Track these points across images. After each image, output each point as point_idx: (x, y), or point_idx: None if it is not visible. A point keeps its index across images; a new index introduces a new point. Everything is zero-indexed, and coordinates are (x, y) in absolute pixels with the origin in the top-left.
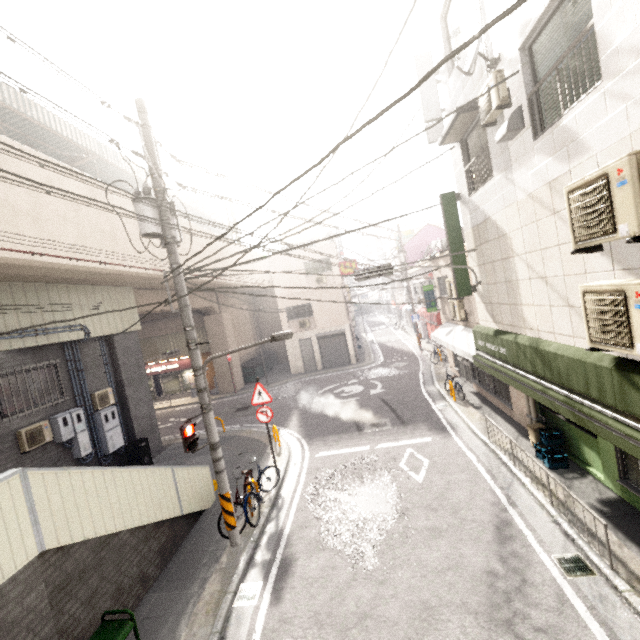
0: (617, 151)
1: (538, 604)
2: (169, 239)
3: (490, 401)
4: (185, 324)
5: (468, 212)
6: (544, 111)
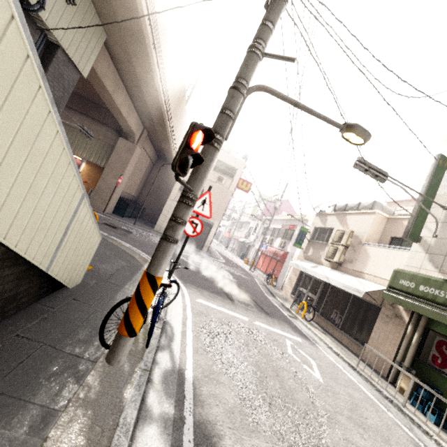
0: None
1: None
2: None
3: (330, 332)
4: (271, 16)
5: None
6: None
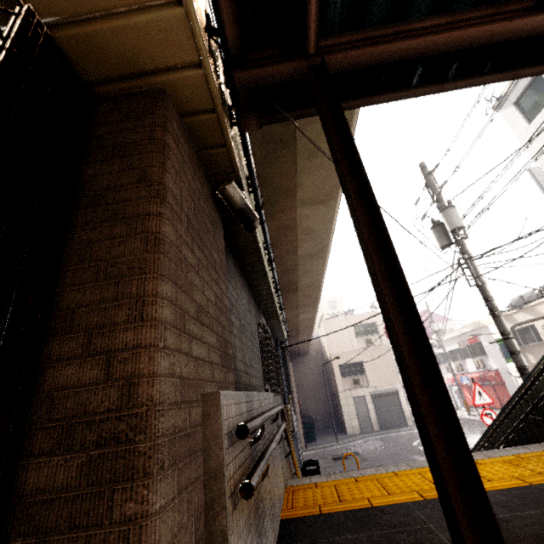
0: None
1: None
2: (461, 236)
3: None
4: (489, 295)
5: None
6: None
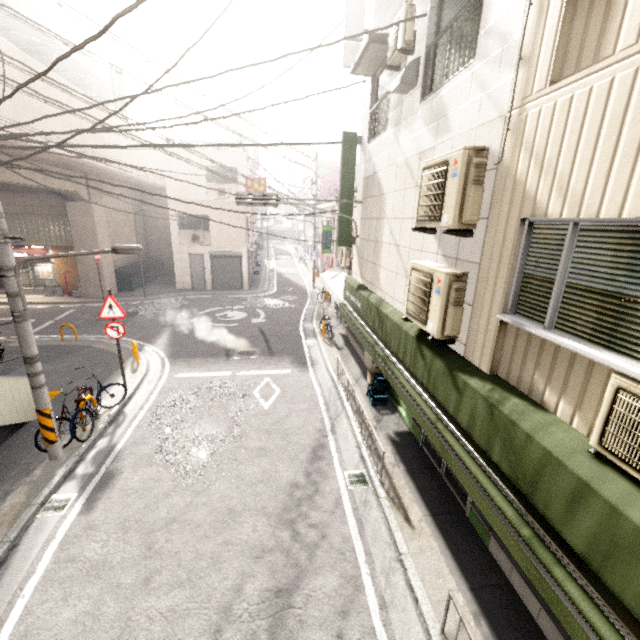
0: (466, 141)
1: (320, 507)
2: None
3: (352, 344)
4: None
5: (364, 160)
6: (436, 73)
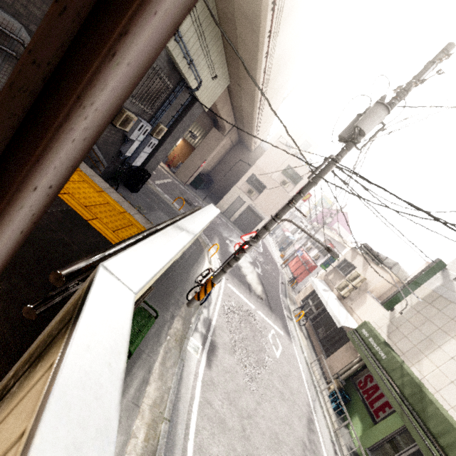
0: None
1: None
2: (357, 142)
3: (311, 340)
4: (305, 192)
5: (441, 283)
6: None
